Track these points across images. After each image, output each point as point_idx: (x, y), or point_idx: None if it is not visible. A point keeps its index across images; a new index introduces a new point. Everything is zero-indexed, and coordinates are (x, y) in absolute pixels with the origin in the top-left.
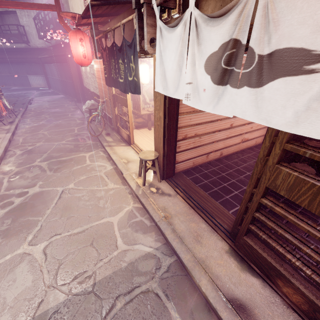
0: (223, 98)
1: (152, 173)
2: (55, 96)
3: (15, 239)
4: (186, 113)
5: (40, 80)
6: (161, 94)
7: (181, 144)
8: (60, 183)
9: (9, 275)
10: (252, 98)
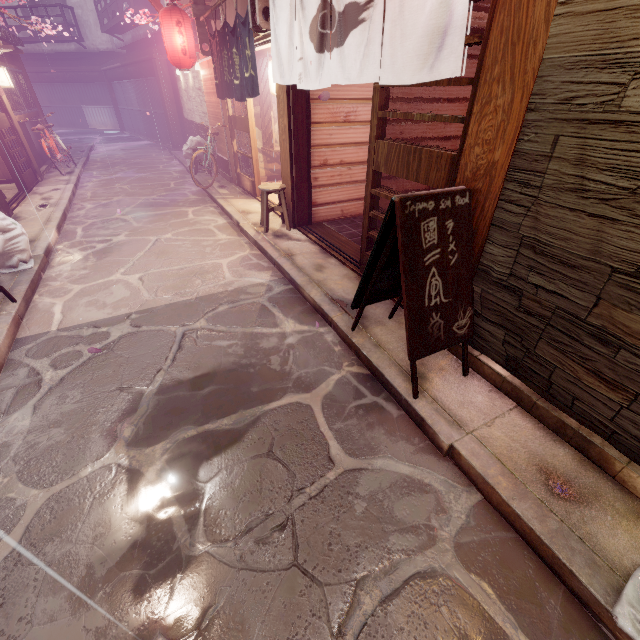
0: (324, 67)
1: (280, 223)
2: (133, 142)
3: (105, 271)
4: (324, 124)
5: (105, 115)
6: (283, 90)
7: (319, 174)
8: (153, 234)
9: (105, 291)
10: (339, 59)
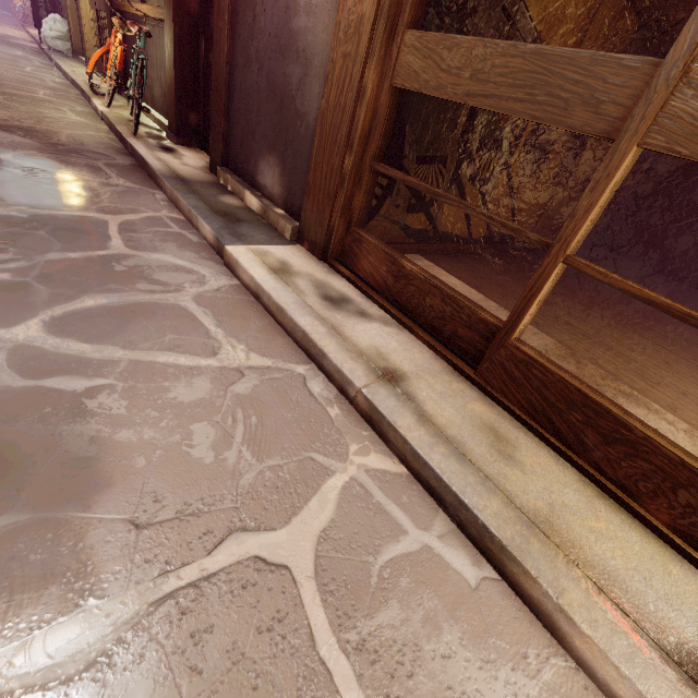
0: None
1: None
2: None
3: None
4: None
5: None
6: None
7: None
8: None
9: None
10: None
